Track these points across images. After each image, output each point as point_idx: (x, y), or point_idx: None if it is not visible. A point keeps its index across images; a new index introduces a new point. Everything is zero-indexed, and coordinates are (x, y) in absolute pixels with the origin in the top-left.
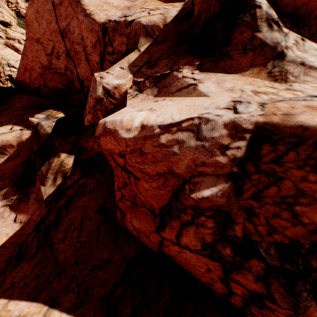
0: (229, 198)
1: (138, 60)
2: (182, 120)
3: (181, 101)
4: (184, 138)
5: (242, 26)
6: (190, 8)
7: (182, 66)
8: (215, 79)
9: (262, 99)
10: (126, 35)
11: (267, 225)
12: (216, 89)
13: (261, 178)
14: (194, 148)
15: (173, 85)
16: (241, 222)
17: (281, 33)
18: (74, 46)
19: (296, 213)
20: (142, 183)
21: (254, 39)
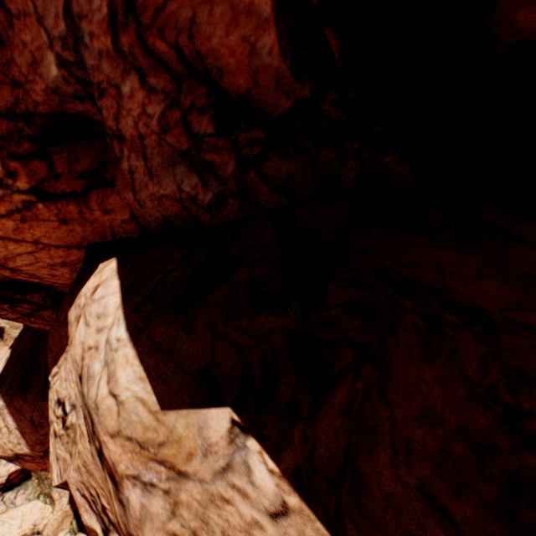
0: None
1: None
2: None
3: None
4: None
5: None
6: None
7: None
8: None
9: None
10: None
11: None
12: None
13: None
14: None
15: None
16: None
17: None
18: None
19: None
20: None
21: None
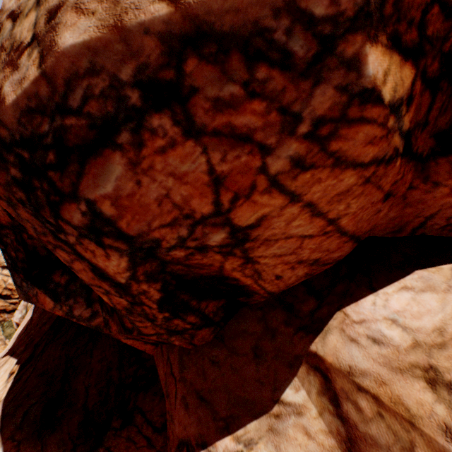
0: None
1: None
2: None
3: None
4: None
5: None
6: None
7: None
8: None
9: None
10: None
11: None
12: None
13: None
14: None
15: None
16: None
17: None
18: None
19: None
20: None
21: None
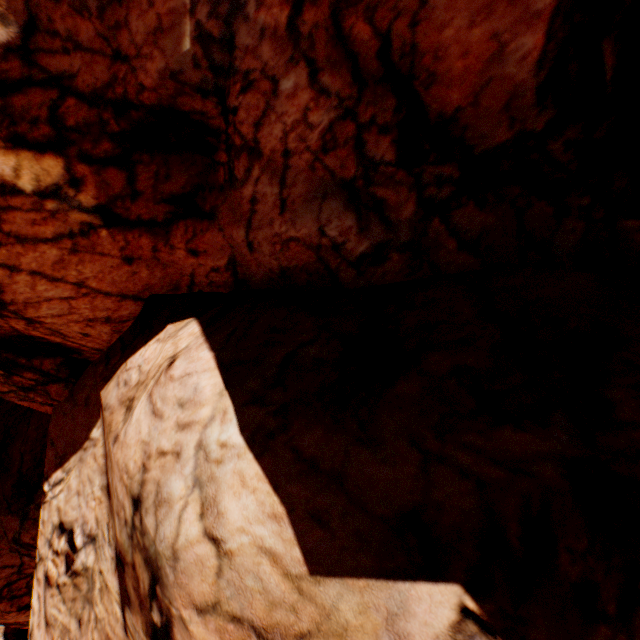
0: None
1: None
2: None
3: None
4: None
5: None
6: None
7: None
8: None
9: None
10: None
11: None
12: None
13: None
14: None
15: None
16: None
17: None
18: None
19: None
20: None
21: None
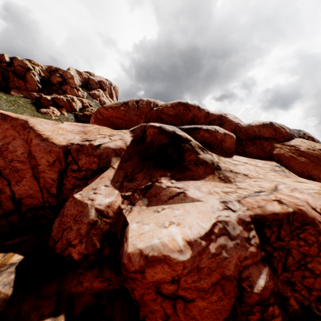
0: (272, 278)
1: (117, 176)
2: (210, 227)
3: (186, 209)
4: (224, 242)
5: (189, 151)
6: (140, 135)
7: (159, 177)
8: (192, 186)
9: (234, 197)
10: (96, 156)
11: (304, 287)
12: (201, 194)
13: (279, 253)
14: (234, 247)
15: (162, 194)
16: (290, 295)
17: (209, 154)
18: (13, 164)
19: (311, 269)
20: (197, 303)
21: (199, 158)
